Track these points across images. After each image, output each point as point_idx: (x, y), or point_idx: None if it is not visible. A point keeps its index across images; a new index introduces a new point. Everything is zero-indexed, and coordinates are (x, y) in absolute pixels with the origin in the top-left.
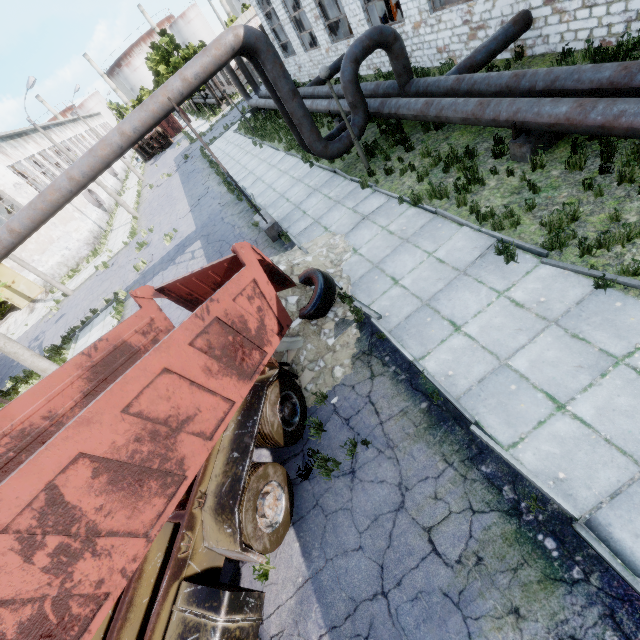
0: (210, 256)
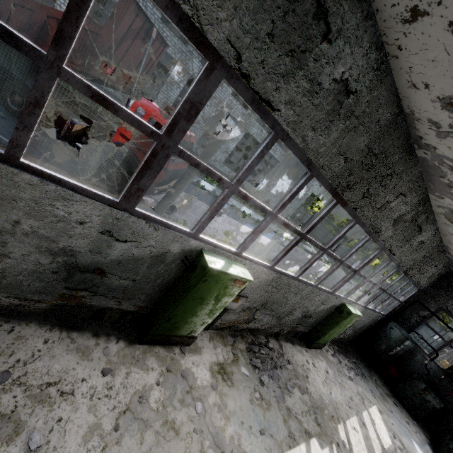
0: None
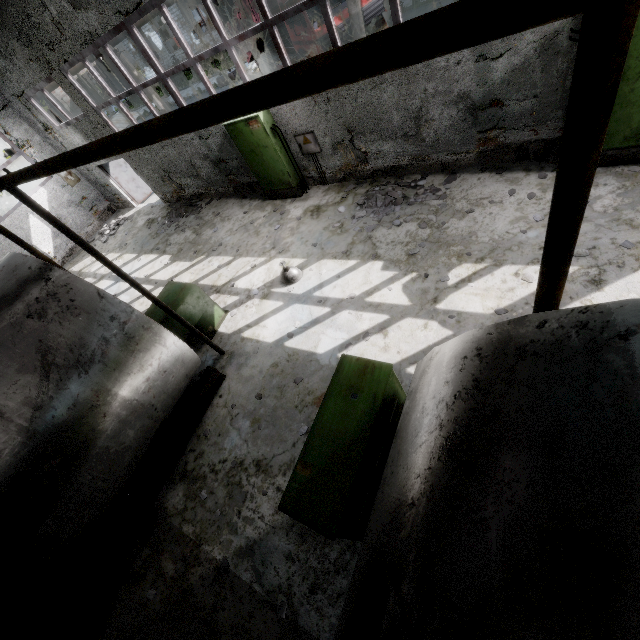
0: None
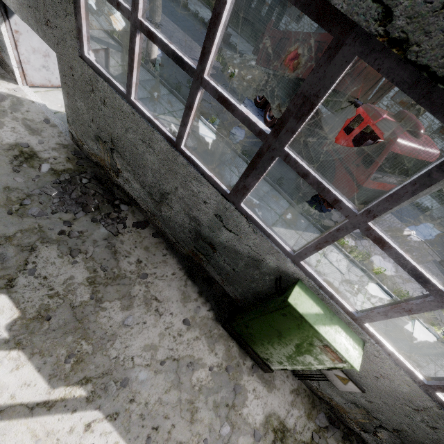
0: (165, 13)
